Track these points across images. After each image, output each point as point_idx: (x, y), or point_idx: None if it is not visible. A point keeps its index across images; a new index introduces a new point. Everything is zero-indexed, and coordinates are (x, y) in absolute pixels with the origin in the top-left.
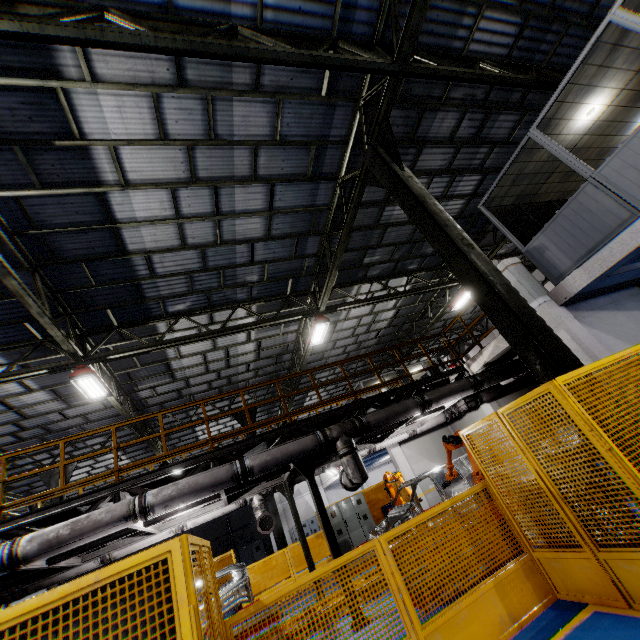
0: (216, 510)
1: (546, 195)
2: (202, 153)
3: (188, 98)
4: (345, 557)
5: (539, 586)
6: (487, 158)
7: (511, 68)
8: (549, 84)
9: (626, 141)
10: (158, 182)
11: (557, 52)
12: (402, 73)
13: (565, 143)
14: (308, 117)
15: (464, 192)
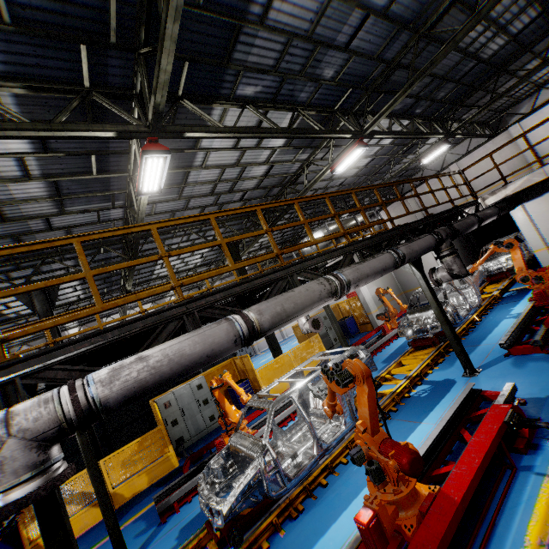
0: None
1: None
2: None
3: None
4: None
5: None
6: None
7: None
8: None
9: None
10: None
11: None
12: None
13: None
14: None
15: (513, 31)
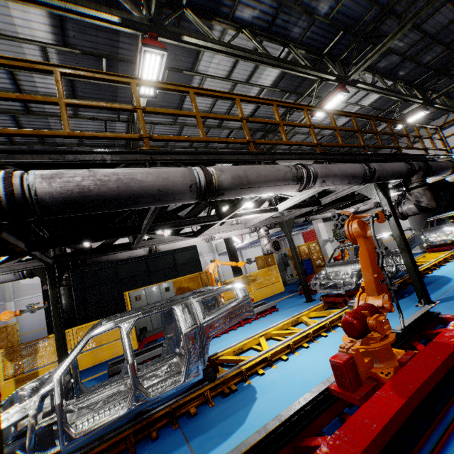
0: (236, 230)
1: None
2: None
3: None
4: None
5: None
6: None
7: None
8: None
9: None
10: None
11: None
12: None
13: None
14: None
15: None
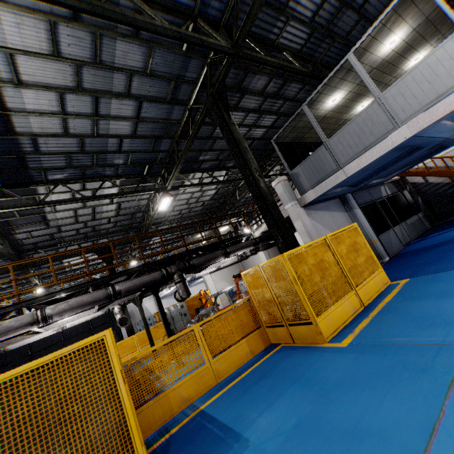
0: (88, 316)
1: (308, 139)
2: (88, 71)
3: (80, 30)
4: (179, 334)
5: (265, 339)
6: (281, 107)
7: (301, 58)
8: (318, 77)
9: (342, 129)
10: (48, 85)
11: (327, 54)
12: (236, 55)
13: (320, 114)
14: (171, 61)
15: (266, 124)
